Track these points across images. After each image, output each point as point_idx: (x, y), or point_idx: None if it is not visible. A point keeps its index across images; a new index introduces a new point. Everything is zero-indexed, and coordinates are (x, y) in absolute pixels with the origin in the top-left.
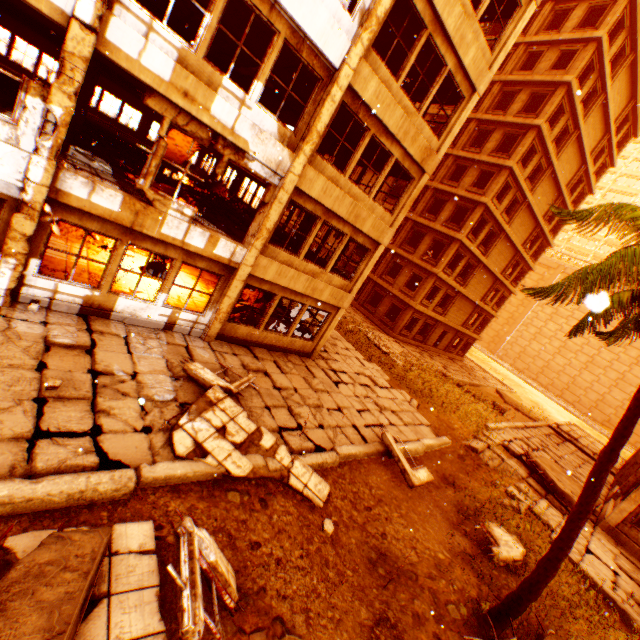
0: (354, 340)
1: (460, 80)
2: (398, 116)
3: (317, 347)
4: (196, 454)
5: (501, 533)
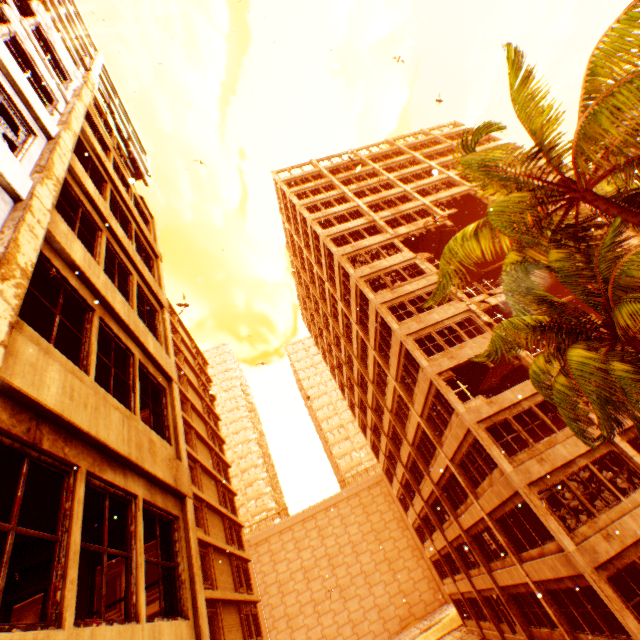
0: None
1: (153, 369)
2: (117, 422)
3: None
4: None
5: None
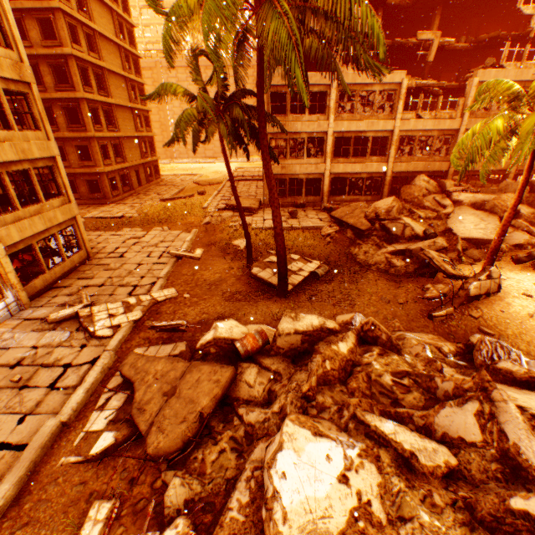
0: (96, 227)
1: None
2: None
3: (89, 250)
4: (116, 330)
5: (238, 242)
